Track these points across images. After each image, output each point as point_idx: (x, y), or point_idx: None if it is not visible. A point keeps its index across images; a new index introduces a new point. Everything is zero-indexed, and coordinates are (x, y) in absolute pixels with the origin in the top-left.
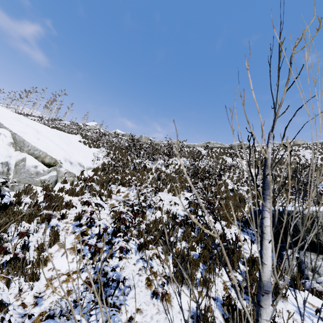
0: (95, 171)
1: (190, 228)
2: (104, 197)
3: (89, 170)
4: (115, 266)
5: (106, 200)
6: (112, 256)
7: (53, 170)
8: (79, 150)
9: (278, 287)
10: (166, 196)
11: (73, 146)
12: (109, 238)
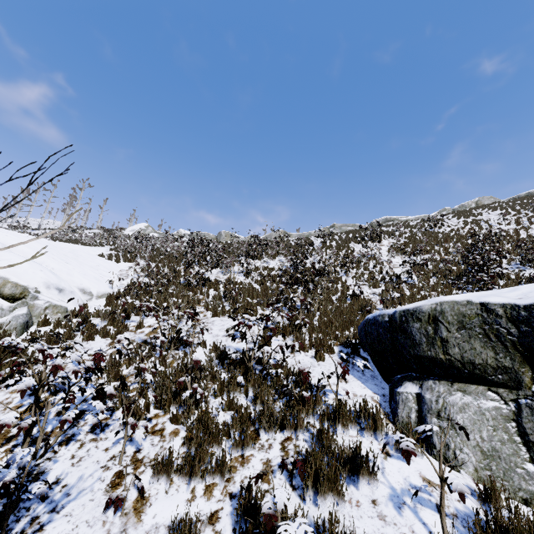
0: (111, 299)
1: (238, 370)
2: (110, 338)
3: (102, 298)
4: (14, 459)
5: (111, 344)
6: (70, 440)
7: (20, 306)
8: (92, 268)
9: (359, 457)
10: (229, 322)
11: (79, 263)
12: (82, 409)
